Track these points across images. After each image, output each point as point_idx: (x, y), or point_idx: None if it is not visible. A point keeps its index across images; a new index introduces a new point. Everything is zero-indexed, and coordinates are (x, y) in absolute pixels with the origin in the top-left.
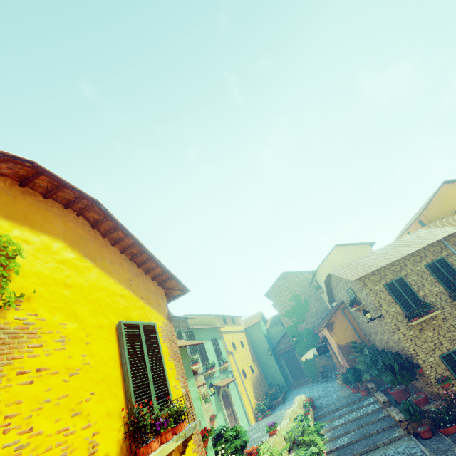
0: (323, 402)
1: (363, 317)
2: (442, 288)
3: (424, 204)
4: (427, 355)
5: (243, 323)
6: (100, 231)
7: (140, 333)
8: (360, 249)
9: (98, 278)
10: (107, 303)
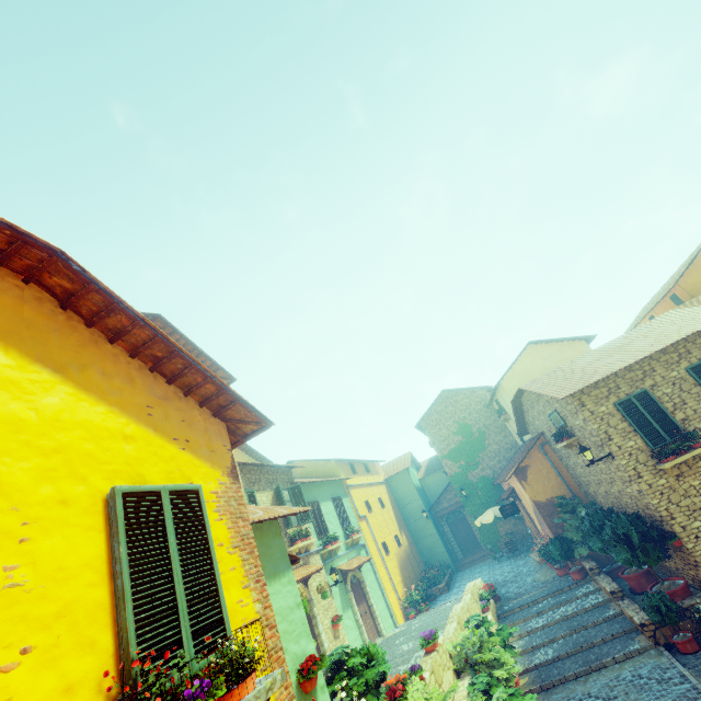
0: (511, 590)
1: (576, 457)
2: None
3: (679, 268)
4: (689, 517)
5: (382, 471)
6: (81, 316)
7: (161, 507)
8: (570, 347)
9: (68, 405)
10: (88, 452)
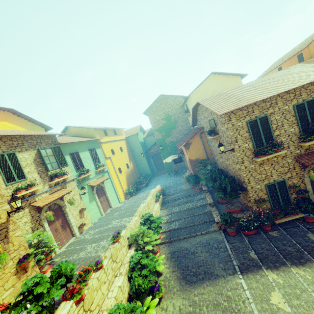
0: (171, 191)
1: (215, 143)
2: (297, 129)
3: (311, 35)
4: (256, 183)
5: (125, 133)
6: None
7: None
8: (232, 79)
9: None
10: None
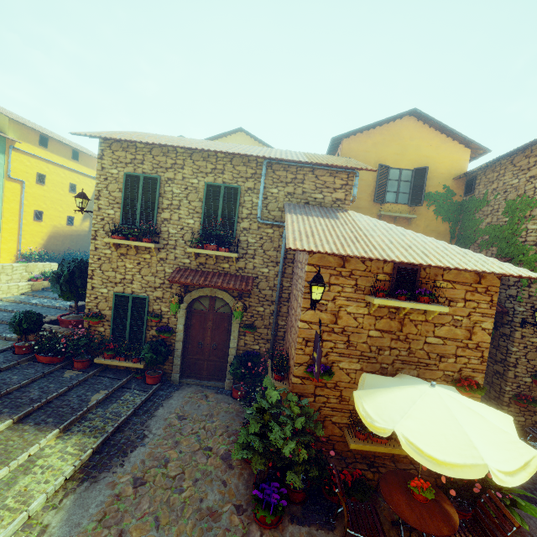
0: None
1: None
2: (198, 224)
3: None
4: (103, 284)
5: None
6: None
7: None
8: None
9: None
10: None
